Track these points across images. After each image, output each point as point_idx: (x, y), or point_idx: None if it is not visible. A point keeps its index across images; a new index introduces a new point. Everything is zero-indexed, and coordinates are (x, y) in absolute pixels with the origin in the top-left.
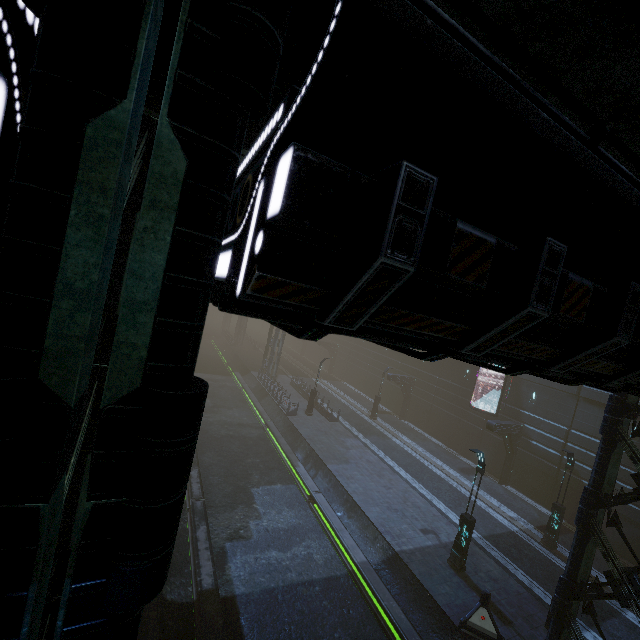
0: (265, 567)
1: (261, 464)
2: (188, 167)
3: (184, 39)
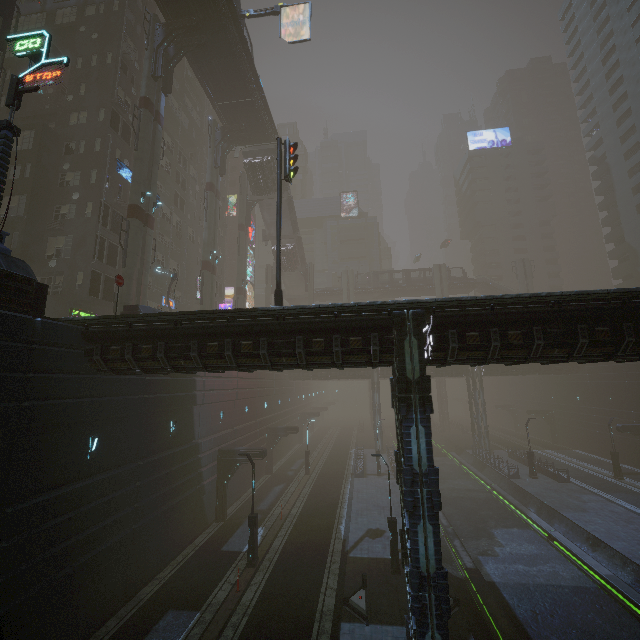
0: (514, 572)
1: (494, 515)
2: (417, 342)
3: (412, 326)
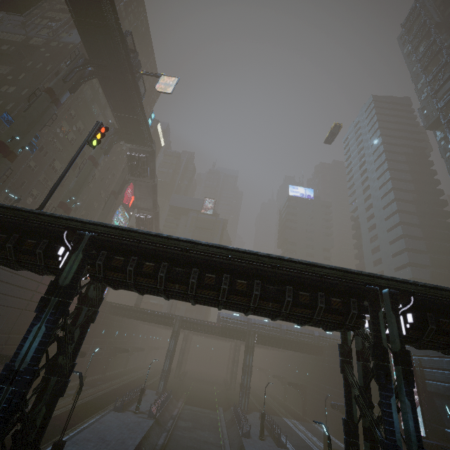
0: None
1: None
2: (82, 256)
3: (86, 244)
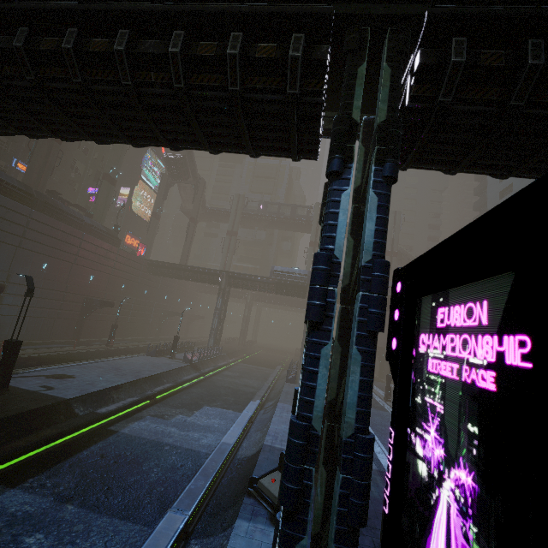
0: (156, 431)
1: (232, 400)
2: None
3: None
